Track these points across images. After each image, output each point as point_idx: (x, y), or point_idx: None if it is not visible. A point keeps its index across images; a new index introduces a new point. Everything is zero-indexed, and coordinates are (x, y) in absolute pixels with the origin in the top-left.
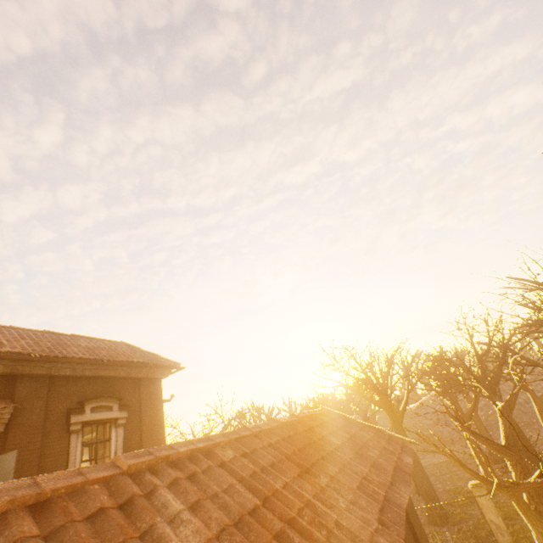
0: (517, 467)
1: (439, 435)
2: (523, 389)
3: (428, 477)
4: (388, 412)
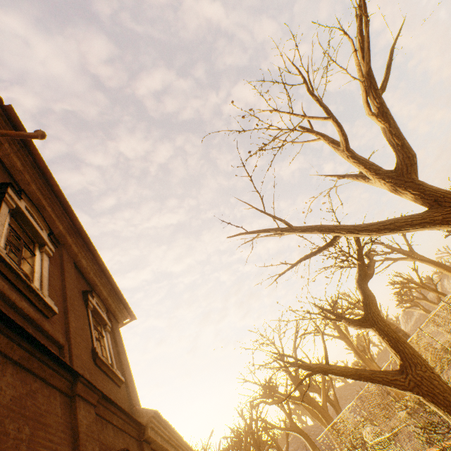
0: None
1: None
2: (278, 450)
3: None
4: None
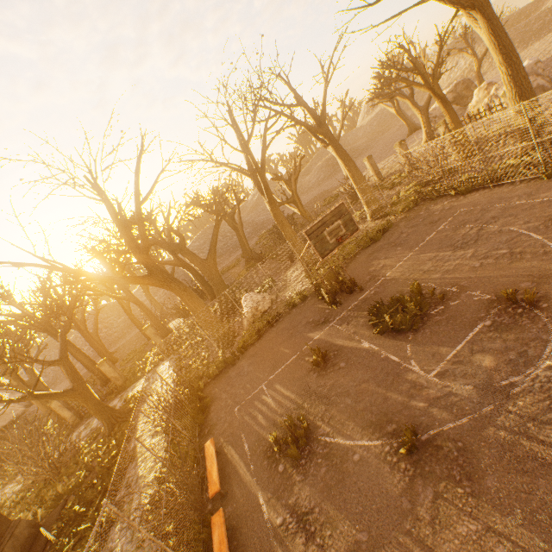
0: (65, 369)
1: (149, 307)
2: None
3: (95, 362)
4: (52, 333)
